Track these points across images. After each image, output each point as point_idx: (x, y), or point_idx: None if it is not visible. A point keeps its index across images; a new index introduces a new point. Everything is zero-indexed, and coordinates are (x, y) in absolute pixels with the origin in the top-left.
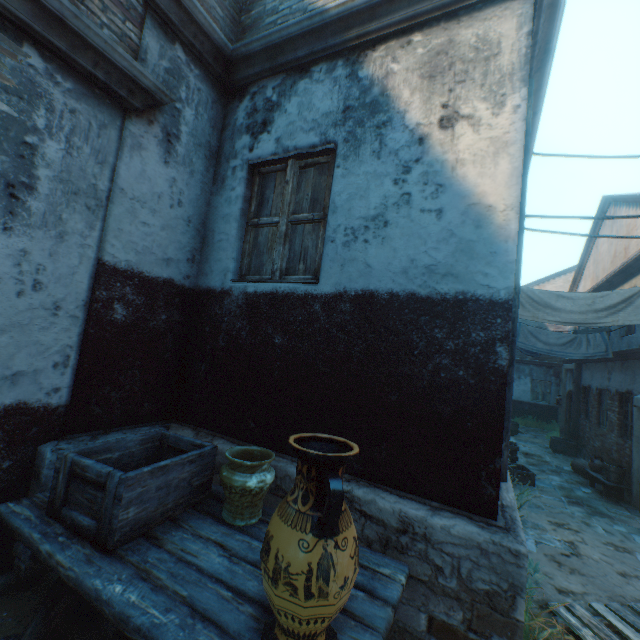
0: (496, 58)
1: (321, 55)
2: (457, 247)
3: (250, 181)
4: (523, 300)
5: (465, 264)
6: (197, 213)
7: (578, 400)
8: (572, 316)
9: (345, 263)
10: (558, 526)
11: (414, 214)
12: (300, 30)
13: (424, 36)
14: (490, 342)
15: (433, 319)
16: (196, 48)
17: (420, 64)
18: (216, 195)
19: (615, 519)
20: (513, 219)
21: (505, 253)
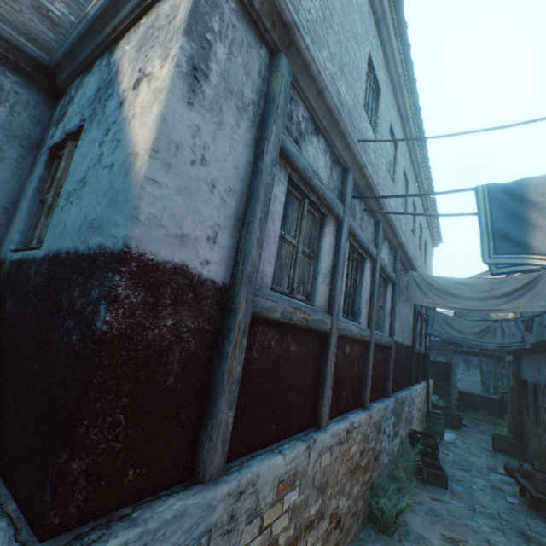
0: (175, 19)
1: (98, 53)
2: (111, 198)
3: (50, 164)
4: (423, 287)
5: (110, 215)
6: (6, 193)
7: (519, 394)
8: (471, 302)
9: (57, 226)
10: (451, 542)
11: (100, 172)
12: (79, 34)
13: (147, 18)
14: (99, 300)
15: (79, 276)
16: (11, 60)
17: (139, 41)
18: (29, 178)
19: (533, 541)
20: (146, 163)
21: (133, 199)
